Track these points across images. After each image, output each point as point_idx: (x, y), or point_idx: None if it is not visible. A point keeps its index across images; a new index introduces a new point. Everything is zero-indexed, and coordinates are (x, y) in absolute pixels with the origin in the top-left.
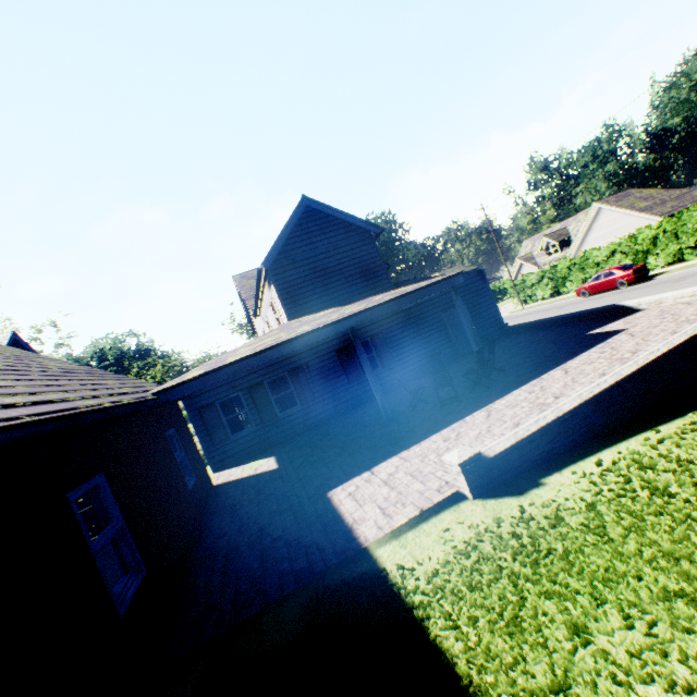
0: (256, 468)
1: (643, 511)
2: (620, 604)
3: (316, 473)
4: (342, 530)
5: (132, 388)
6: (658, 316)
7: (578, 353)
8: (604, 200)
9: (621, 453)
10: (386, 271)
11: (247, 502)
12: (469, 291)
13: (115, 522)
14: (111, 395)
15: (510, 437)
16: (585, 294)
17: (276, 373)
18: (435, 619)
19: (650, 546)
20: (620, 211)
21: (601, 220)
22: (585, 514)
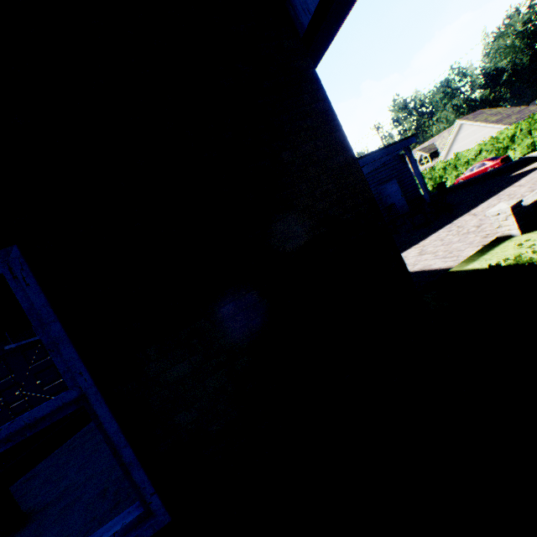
0: None
1: None
2: None
3: None
4: (415, 273)
5: None
6: None
7: (518, 180)
8: (465, 118)
9: None
10: None
11: None
12: (395, 170)
13: None
14: None
15: (533, 195)
16: None
17: None
18: None
19: None
20: (477, 125)
21: (463, 133)
22: None
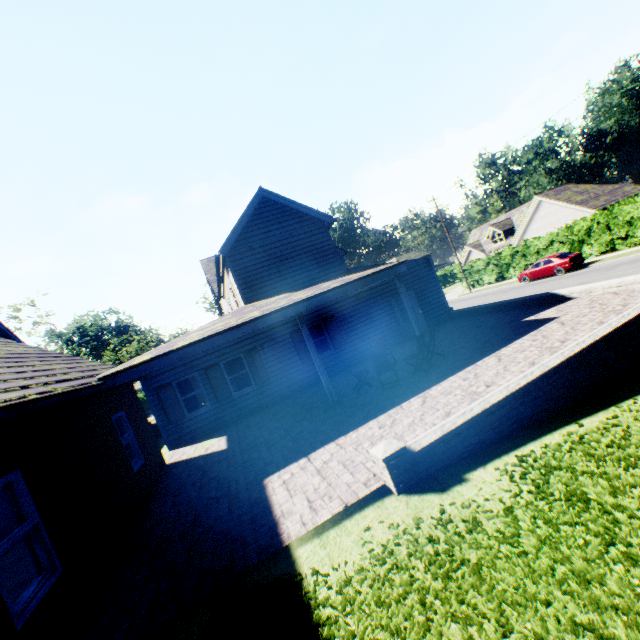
0: (207, 448)
1: (558, 519)
2: (525, 637)
3: (259, 456)
4: (268, 524)
5: (79, 372)
6: (587, 305)
7: (513, 340)
8: (544, 194)
9: (544, 448)
10: (338, 258)
11: (191, 485)
12: (417, 277)
13: (30, 520)
14: (46, 384)
15: (437, 430)
16: (526, 280)
17: (231, 354)
18: (339, 639)
19: (563, 562)
20: (558, 204)
21: (542, 212)
22: (502, 519)
